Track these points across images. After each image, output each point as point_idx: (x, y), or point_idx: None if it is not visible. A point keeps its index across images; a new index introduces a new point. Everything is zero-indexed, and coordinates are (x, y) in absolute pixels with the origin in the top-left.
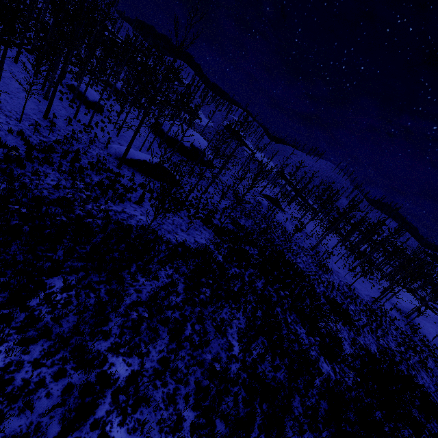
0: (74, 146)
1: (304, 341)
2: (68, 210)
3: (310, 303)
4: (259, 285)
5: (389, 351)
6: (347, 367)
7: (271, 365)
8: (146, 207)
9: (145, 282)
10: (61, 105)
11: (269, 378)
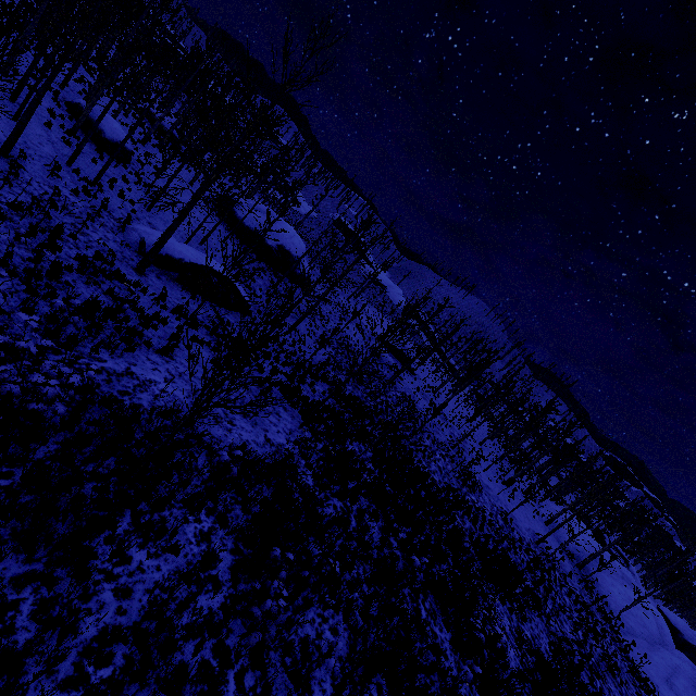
0: (55, 217)
1: (448, 662)
2: None
3: (453, 562)
4: (375, 533)
5: (565, 643)
6: None
7: None
8: (179, 359)
9: (145, 563)
10: (46, 135)
11: None
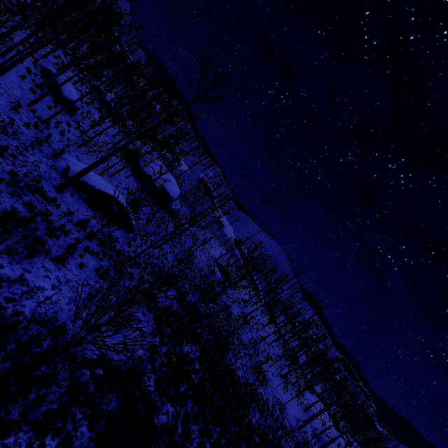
0: (4, 139)
1: None
2: None
3: None
4: (194, 437)
5: None
6: None
7: None
8: (70, 267)
9: None
10: (18, 83)
11: None
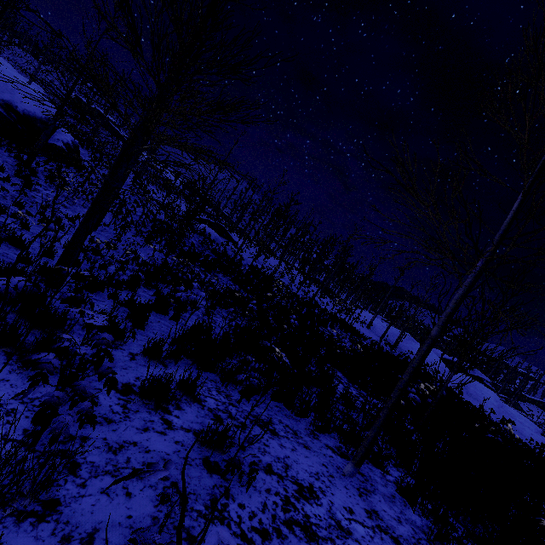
0: None
1: None
2: None
3: None
4: None
5: None
6: None
7: None
8: None
9: None
10: None
11: None
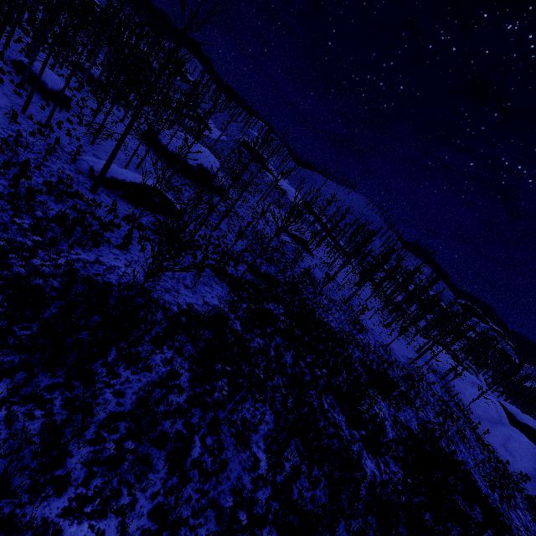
0: (21, 155)
1: (344, 433)
2: (2, 262)
3: (347, 376)
4: (288, 359)
5: (429, 424)
6: (391, 459)
7: (308, 480)
8: (133, 252)
9: (130, 377)
10: (0, 89)
11: (307, 501)
